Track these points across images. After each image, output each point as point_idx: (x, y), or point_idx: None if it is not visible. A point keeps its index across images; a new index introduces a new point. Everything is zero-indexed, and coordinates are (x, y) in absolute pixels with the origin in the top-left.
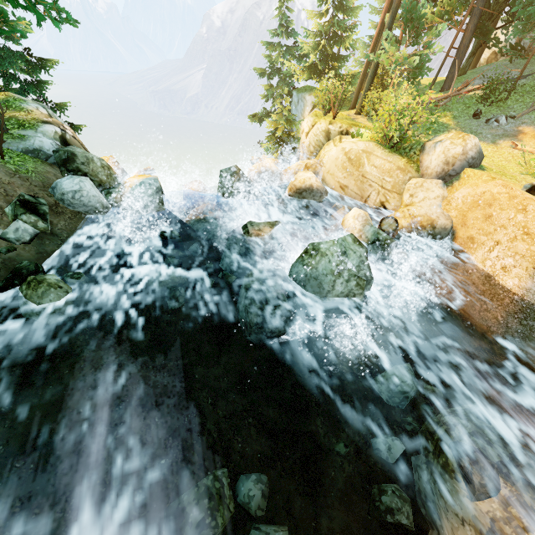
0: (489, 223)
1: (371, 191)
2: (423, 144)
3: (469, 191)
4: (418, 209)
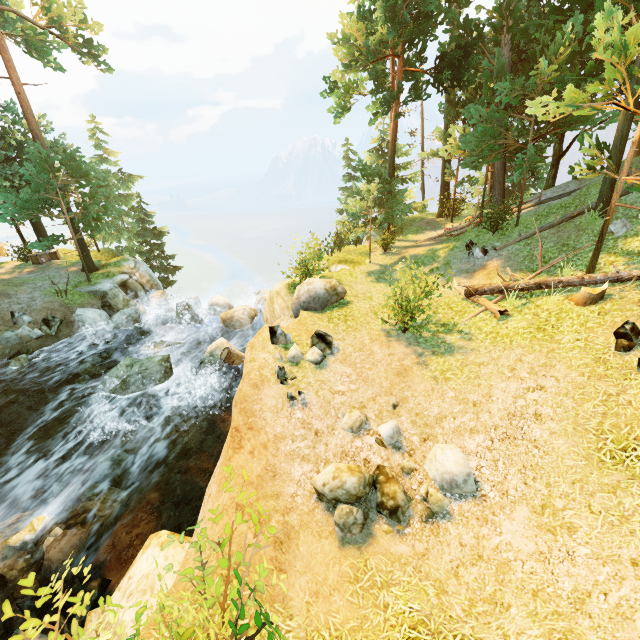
0: None
1: None
2: None
3: None
4: None
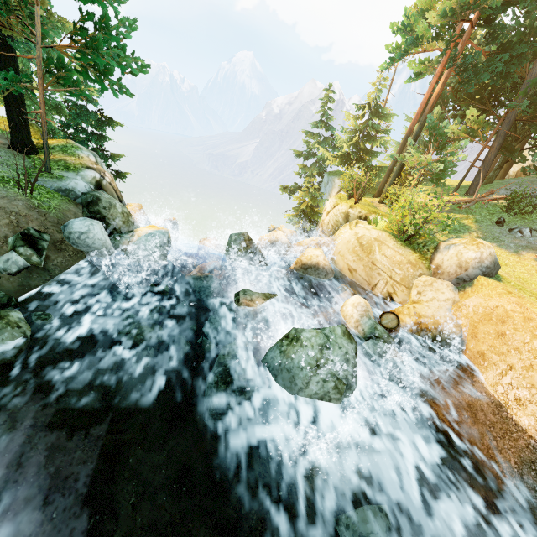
0: (502, 342)
1: (379, 279)
2: (437, 243)
3: (481, 301)
4: (425, 309)
